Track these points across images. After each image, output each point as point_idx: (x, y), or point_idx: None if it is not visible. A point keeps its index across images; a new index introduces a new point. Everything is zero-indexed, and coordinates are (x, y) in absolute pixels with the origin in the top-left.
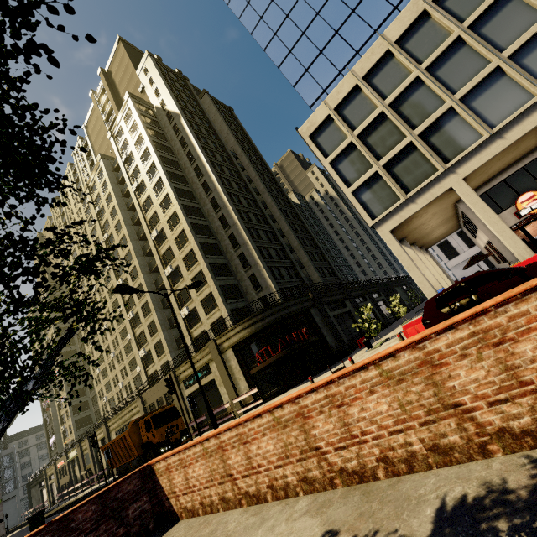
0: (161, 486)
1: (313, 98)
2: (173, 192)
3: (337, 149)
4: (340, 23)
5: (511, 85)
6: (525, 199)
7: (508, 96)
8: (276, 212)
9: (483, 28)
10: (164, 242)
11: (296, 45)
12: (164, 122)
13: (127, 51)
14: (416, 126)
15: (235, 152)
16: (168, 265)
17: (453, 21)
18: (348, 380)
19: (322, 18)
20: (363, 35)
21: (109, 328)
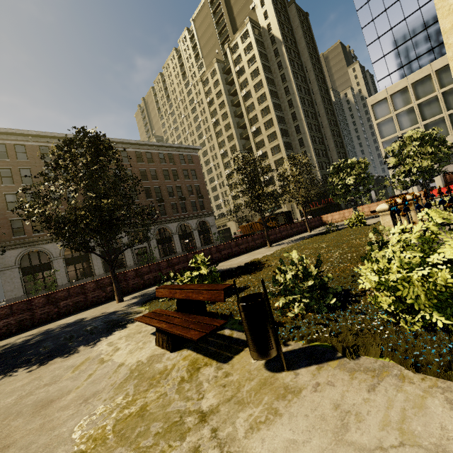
0: (323, 220)
1: (381, 76)
2: (272, 106)
3: (383, 118)
4: (415, 33)
5: None
6: None
7: None
8: (325, 121)
9: None
10: (258, 135)
11: (383, 35)
12: (267, 44)
13: None
14: (425, 119)
15: (306, 66)
16: (259, 149)
17: None
18: (372, 205)
19: (406, 24)
20: (425, 48)
21: None
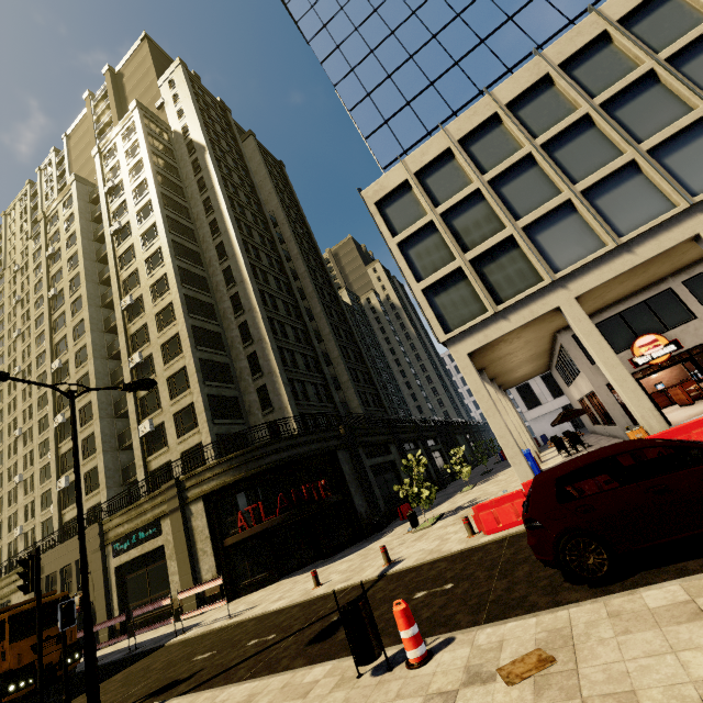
0: None
1: (389, 158)
2: (168, 246)
3: (411, 227)
4: (437, 74)
5: (647, 187)
6: (645, 343)
7: (642, 199)
8: (316, 307)
9: (618, 111)
10: (138, 315)
11: (377, 89)
12: (182, 154)
13: (153, 54)
14: (521, 216)
15: (276, 217)
16: (136, 351)
17: (582, 94)
18: None
19: (416, 64)
20: (465, 94)
21: (25, 435)
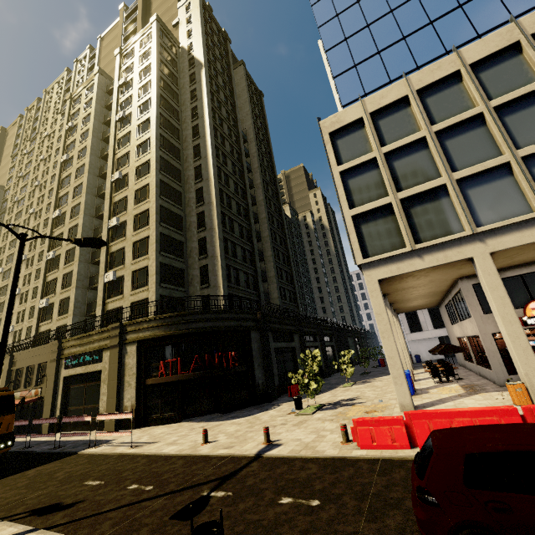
0: None
1: (350, 98)
2: (156, 138)
3: (355, 160)
4: (411, 30)
5: None
6: None
7: None
8: (262, 213)
9: None
10: (123, 188)
11: (355, 35)
12: (184, 66)
13: None
14: (457, 169)
15: (247, 135)
16: (115, 216)
17: None
18: None
19: (394, 18)
20: (432, 52)
21: (28, 260)
